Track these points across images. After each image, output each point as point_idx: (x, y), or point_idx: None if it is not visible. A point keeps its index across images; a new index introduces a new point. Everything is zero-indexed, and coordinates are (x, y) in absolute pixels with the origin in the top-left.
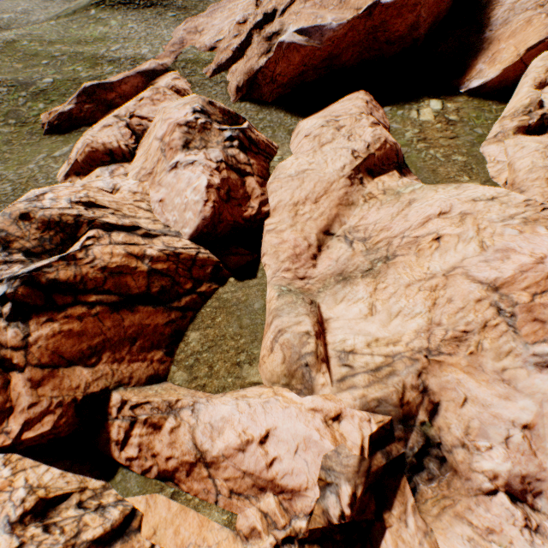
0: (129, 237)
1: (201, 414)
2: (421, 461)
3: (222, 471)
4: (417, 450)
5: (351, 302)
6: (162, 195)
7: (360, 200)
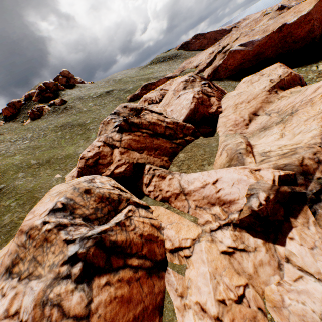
0: (158, 116)
1: (183, 177)
2: (319, 196)
3: (192, 197)
4: (315, 191)
5: (269, 136)
6: (172, 108)
7: (275, 100)
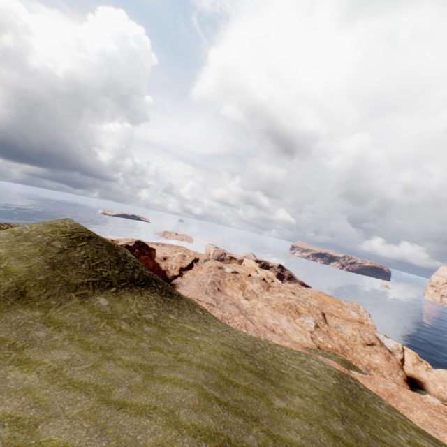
0: None
1: None
2: None
3: None
4: None
5: None
6: None
7: None
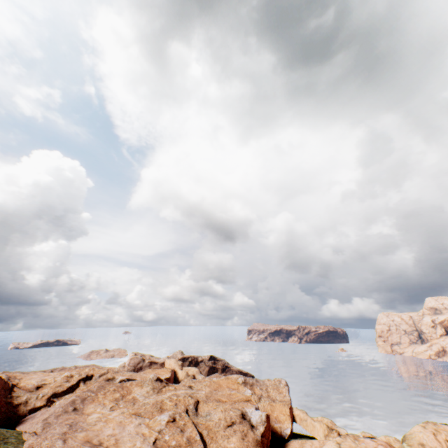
0: None
1: None
2: None
3: None
4: None
5: None
6: None
7: None
